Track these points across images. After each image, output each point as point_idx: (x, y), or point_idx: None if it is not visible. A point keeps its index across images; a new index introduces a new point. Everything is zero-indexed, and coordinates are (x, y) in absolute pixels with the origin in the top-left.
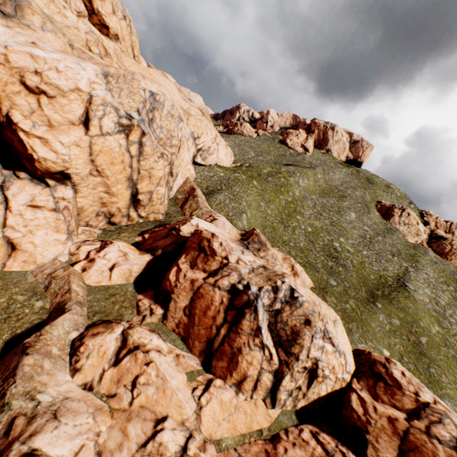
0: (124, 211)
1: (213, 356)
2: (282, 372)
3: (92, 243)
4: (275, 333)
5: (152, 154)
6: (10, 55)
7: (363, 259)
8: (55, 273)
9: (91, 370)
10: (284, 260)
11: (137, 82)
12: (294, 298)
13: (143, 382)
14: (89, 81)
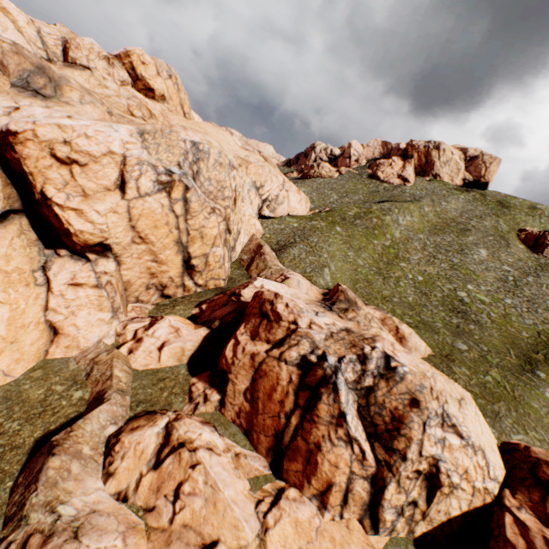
0: (178, 280)
1: (284, 455)
2: (382, 478)
3: (140, 321)
4: (368, 421)
5: (200, 210)
6: (38, 129)
7: (506, 310)
8: (98, 357)
9: (125, 475)
10: (384, 320)
11: (176, 134)
12: (391, 368)
13: (188, 491)
14: (122, 141)
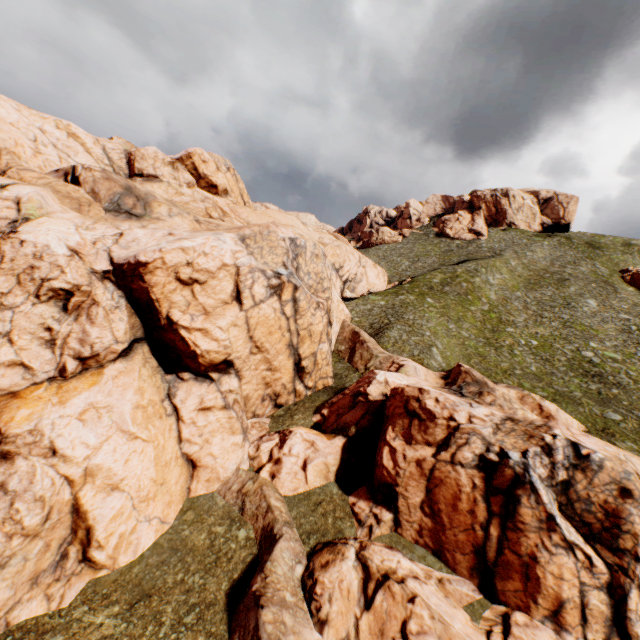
0: (289, 386)
1: (494, 574)
2: (620, 585)
3: (269, 438)
4: (577, 521)
5: (308, 308)
6: (165, 256)
7: None
8: (244, 487)
9: (340, 621)
10: (522, 399)
11: (274, 234)
12: (583, 457)
13: (415, 630)
14: (232, 252)
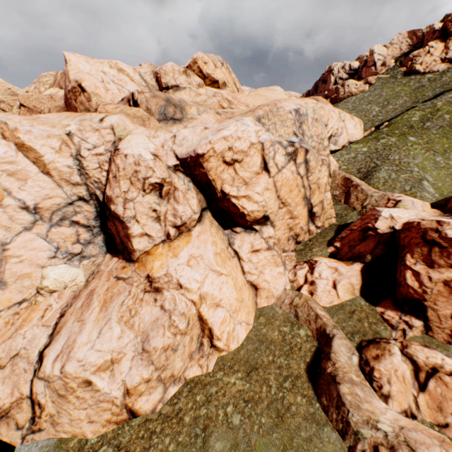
0: (304, 228)
1: None
2: None
3: (301, 267)
4: None
5: (315, 166)
6: (214, 146)
7: None
8: (293, 302)
9: (401, 397)
10: None
11: (281, 109)
12: None
13: None
14: (255, 132)
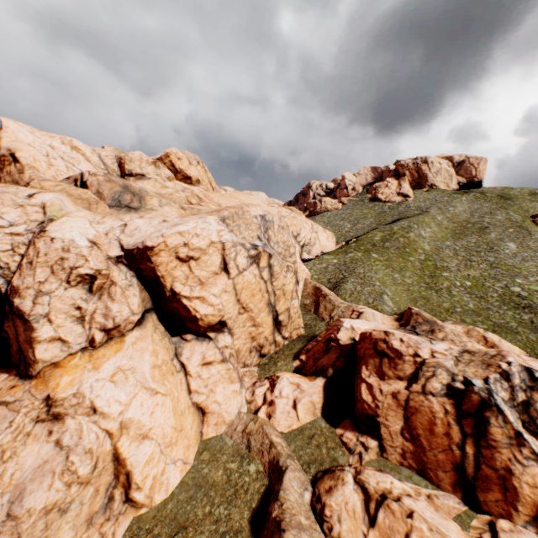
0: (270, 338)
1: (474, 487)
2: None
3: (261, 384)
4: None
5: (280, 271)
6: (167, 240)
7: None
8: (247, 428)
9: (351, 537)
10: (468, 333)
11: (247, 213)
12: (537, 379)
13: None
14: (217, 231)
